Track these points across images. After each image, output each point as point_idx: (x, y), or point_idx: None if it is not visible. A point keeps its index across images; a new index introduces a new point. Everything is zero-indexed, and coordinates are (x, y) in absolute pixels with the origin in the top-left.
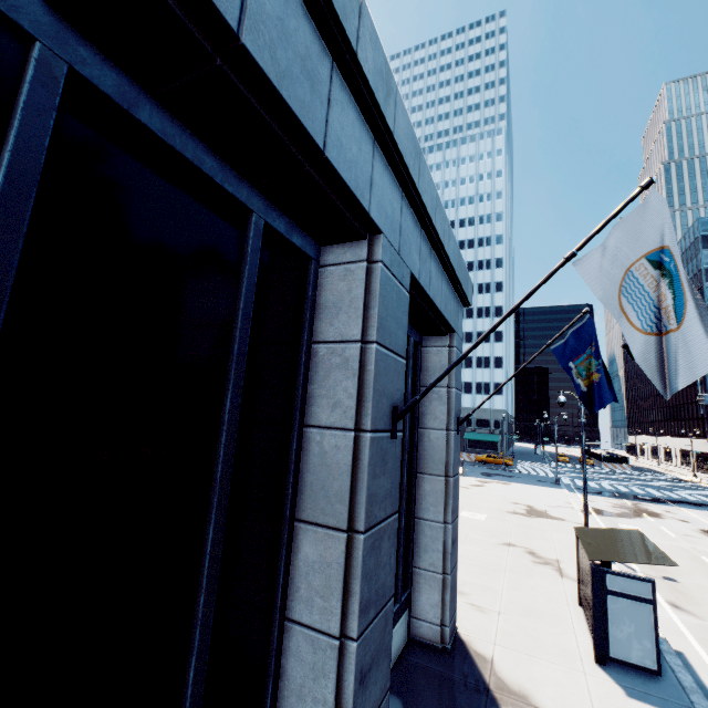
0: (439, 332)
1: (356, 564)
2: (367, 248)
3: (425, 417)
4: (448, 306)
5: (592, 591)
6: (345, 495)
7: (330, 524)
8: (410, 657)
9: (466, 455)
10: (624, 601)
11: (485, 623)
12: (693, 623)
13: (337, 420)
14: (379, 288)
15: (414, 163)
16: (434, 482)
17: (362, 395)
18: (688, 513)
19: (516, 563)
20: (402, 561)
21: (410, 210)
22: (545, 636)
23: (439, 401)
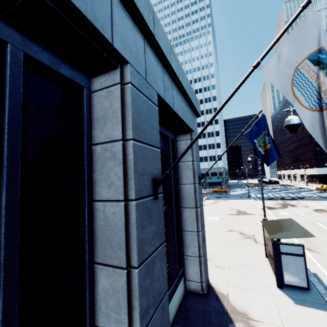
0: (184, 132)
1: (135, 289)
2: (119, 74)
3: (182, 178)
4: (187, 117)
5: (273, 254)
6: (122, 244)
7: (115, 265)
8: (187, 301)
9: (208, 189)
10: (289, 256)
11: (222, 275)
12: (318, 257)
13: (113, 195)
14: (131, 101)
15: (148, 15)
16: (190, 212)
17: (127, 176)
18: (307, 203)
19: (234, 240)
20: (177, 255)
21: (153, 53)
22: (252, 277)
23: (188, 169)
